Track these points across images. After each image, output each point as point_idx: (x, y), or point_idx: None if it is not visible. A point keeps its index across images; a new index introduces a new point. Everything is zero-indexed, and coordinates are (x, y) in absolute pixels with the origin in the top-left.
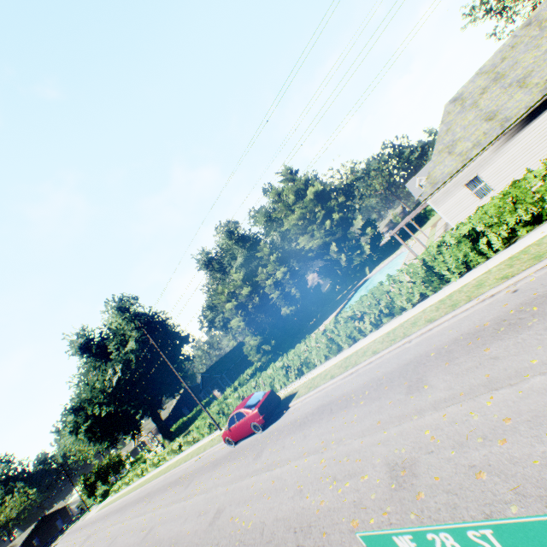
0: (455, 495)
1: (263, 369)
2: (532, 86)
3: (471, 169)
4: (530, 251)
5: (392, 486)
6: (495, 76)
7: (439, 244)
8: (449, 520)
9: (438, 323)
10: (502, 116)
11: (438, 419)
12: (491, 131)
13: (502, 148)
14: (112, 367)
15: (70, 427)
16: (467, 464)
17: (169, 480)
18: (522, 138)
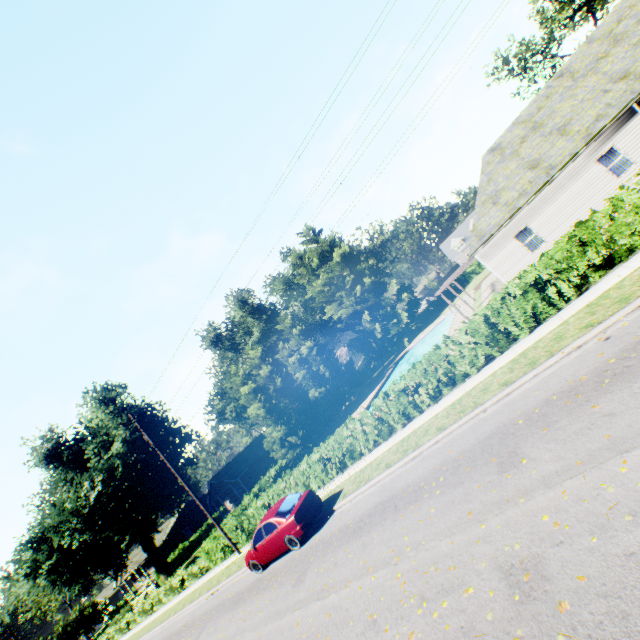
0: (619, 598)
1: (290, 468)
2: (574, 134)
3: (519, 220)
4: (611, 295)
5: (516, 598)
6: (533, 125)
7: (503, 296)
8: (622, 638)
9: (516, 385)
10: (547, 164)
11: (556, 498)
12: (537, 179)
13: (550, 196)
14: (89, 479)
15: (26, 569)
16: (622, 552)
17: (169, 632)
18: (570, 186)
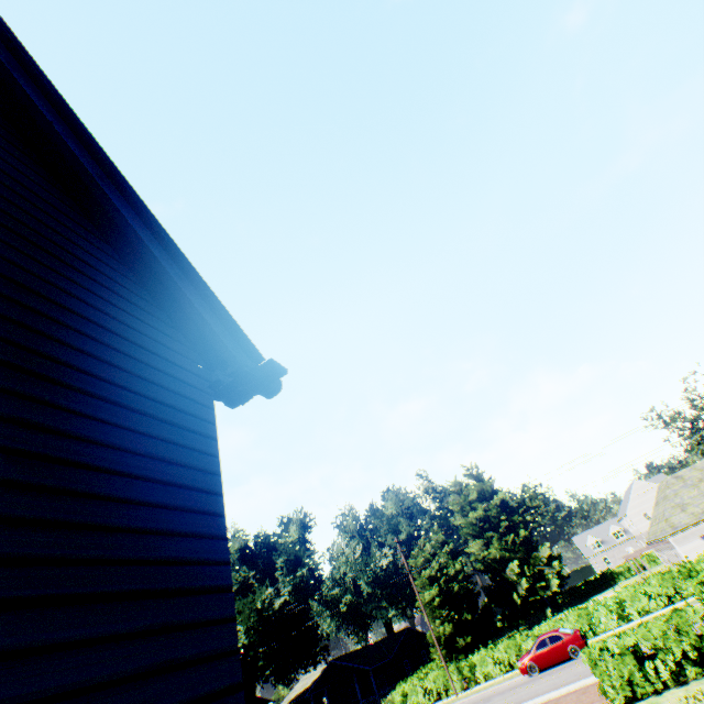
0: None
1: None
2: None
3: (703, 526)
4: None
5: None
6: None
7: None
8: None
9: None
10: None
11: None
12: None
13: None
14: (274, 586)
15: None
16: None
17: None
18: None
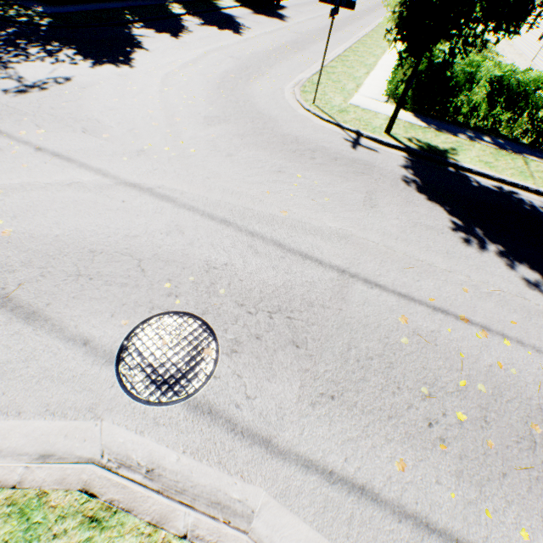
0: None
1: None
2: None
3: None
4: None
5: None
6: None
7: None
8: None
9: None
10: None
11: None
12: None
13: None
14: None
15: None
16: None
17: None
18: None
